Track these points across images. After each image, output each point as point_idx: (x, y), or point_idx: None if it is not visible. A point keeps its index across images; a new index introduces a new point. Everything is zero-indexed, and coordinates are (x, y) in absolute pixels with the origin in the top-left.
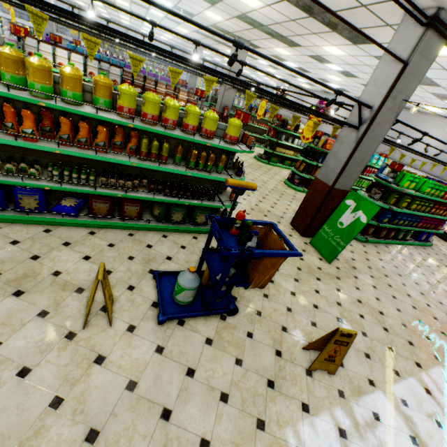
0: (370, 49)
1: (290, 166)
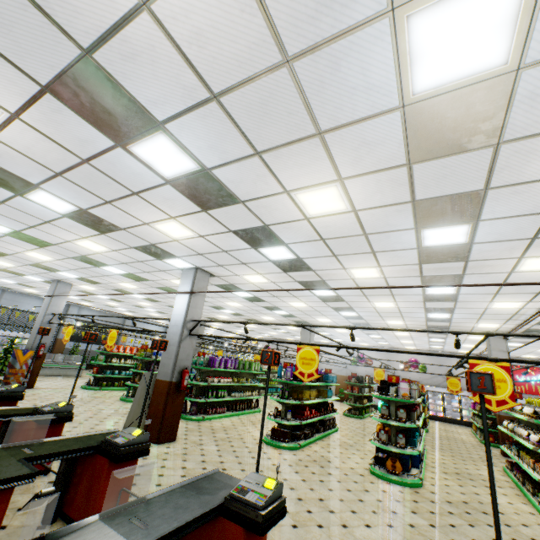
0: (434, 335)
1: (367, 413)
